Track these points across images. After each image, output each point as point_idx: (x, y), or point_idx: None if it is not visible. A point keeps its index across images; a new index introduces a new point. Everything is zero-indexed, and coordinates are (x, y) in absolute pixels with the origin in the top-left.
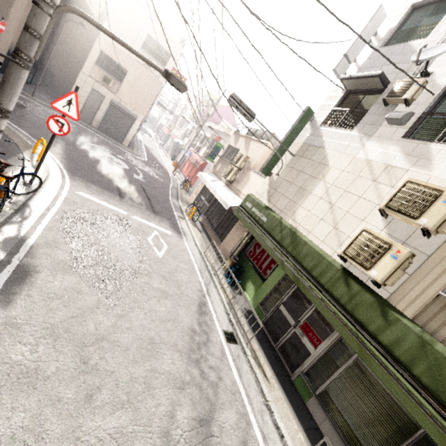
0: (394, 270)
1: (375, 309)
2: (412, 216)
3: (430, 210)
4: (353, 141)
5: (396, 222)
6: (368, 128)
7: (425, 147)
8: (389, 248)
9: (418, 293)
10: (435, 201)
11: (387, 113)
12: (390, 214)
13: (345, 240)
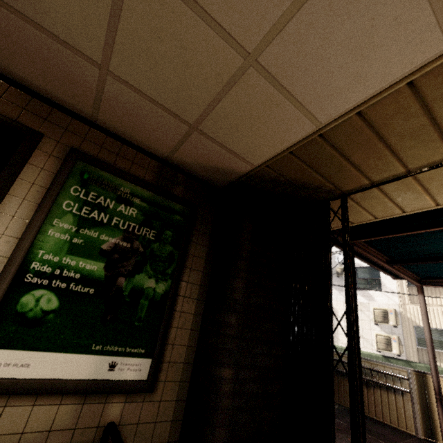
0: (399, 346)
1: (407, 366)
2: (386, 322)
3: (389, 318)
4: (337, 294)
5: (382, 326)
6: (339, 287)
7: (366, 292)
8: (390, 338)
9: (412, 351)
10: (387, 314)
11: (341, 280)
12: (378, 324)
13: (371, 342)
